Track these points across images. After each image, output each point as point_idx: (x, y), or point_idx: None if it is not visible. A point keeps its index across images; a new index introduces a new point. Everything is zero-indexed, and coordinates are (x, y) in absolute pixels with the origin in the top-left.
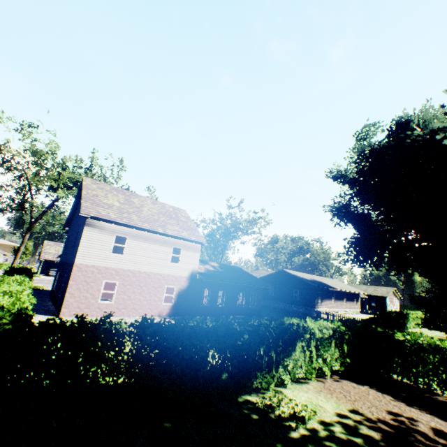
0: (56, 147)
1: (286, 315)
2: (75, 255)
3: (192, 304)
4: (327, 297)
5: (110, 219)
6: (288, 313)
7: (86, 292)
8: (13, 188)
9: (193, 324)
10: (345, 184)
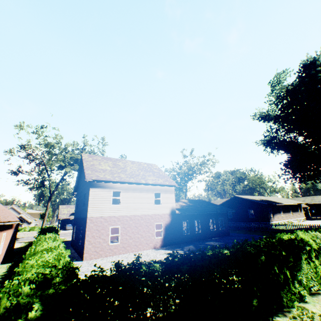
0: (60, 138)
1: (248, 231)
2: (86, 211)
3: (177, 235)
4: (277, 212)
5: (107, 180)
6: (249, 230)
7: (99, 238)
8: (36, 172)
9: (215, 254)
10: (270, 121)
